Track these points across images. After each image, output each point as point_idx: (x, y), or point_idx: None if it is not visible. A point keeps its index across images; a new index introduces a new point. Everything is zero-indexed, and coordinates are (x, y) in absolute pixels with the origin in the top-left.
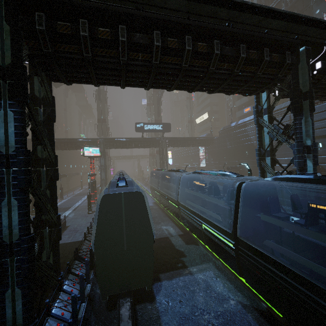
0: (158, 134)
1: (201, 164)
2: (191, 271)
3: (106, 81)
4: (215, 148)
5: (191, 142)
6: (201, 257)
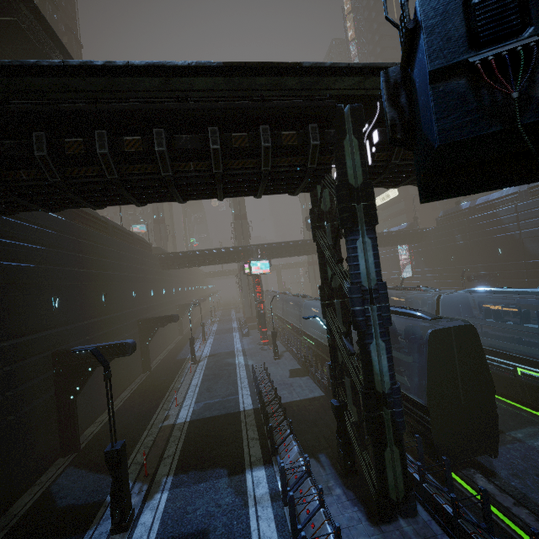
0: None
1: (402, 273)
2: (515, 437)
3: (414, 182)
4: (431, 246)
5: (390, 240)
6: (514, 418)
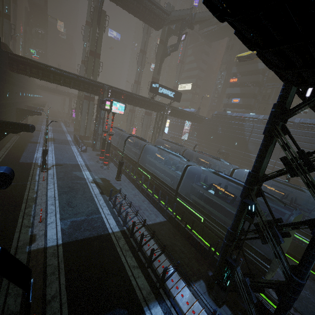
0: (152, 94)
1: (182, 136)
2: None
3: None
4: (204, 128)
5: (188, 117)
6: None
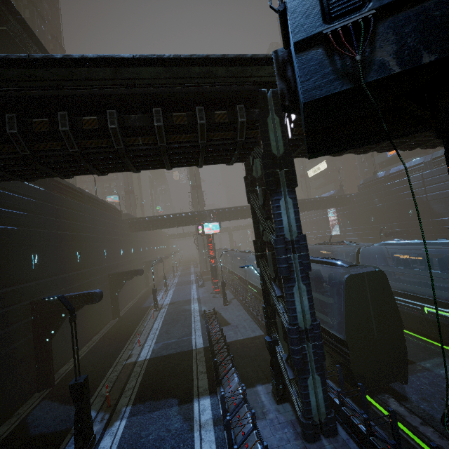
0: None
1: (332, 231)
2: (424, 366)
3: None
4: (354, 208)
5: (320, 204)
6: (423, 350)
